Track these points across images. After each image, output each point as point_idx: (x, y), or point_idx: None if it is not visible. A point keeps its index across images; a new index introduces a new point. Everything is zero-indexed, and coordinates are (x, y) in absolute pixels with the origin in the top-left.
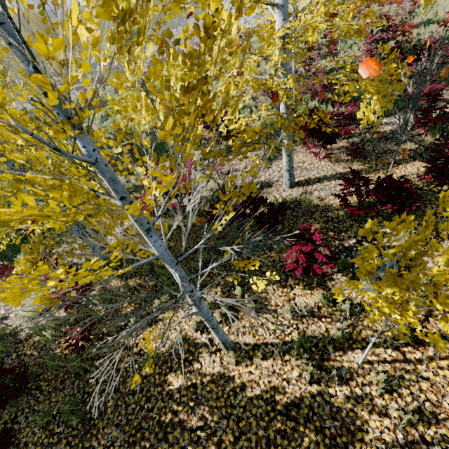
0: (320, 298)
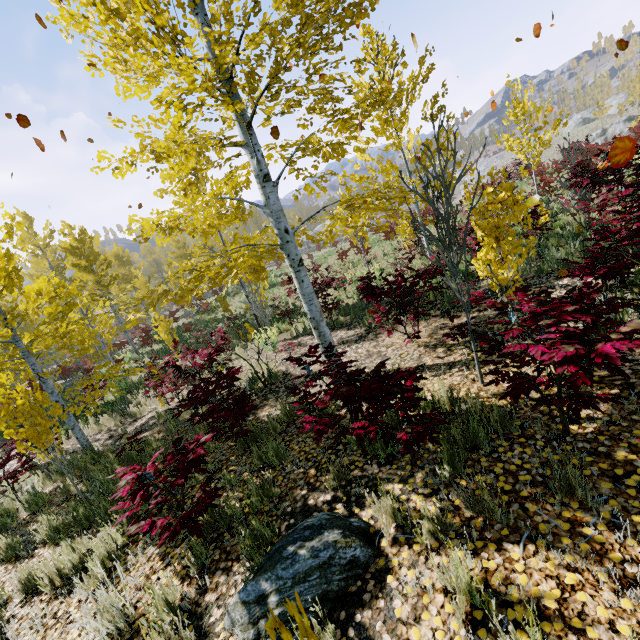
0: (164, 604)
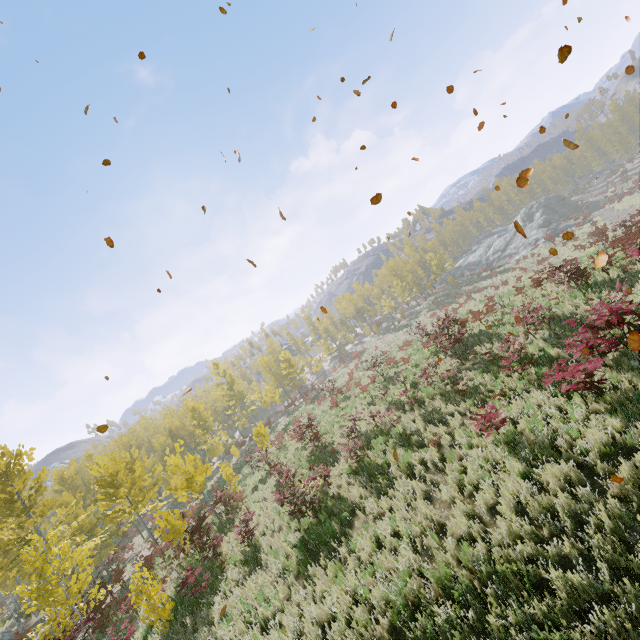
0: None
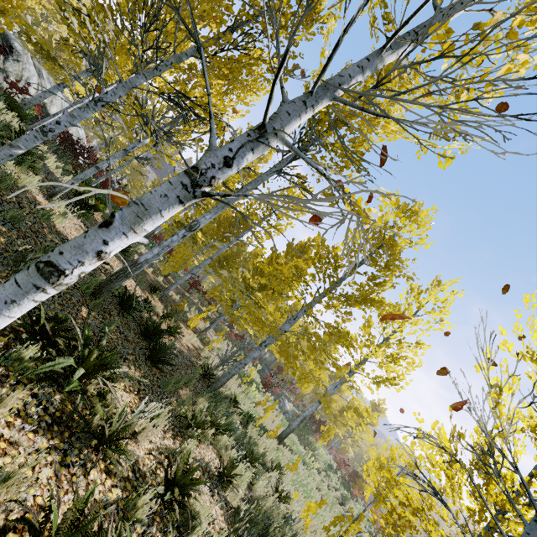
0: None
